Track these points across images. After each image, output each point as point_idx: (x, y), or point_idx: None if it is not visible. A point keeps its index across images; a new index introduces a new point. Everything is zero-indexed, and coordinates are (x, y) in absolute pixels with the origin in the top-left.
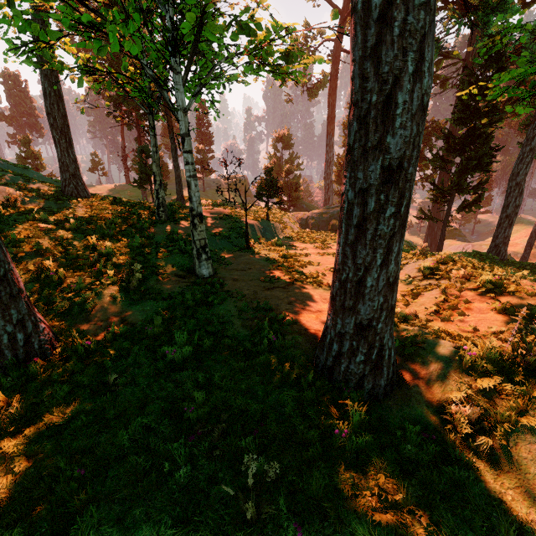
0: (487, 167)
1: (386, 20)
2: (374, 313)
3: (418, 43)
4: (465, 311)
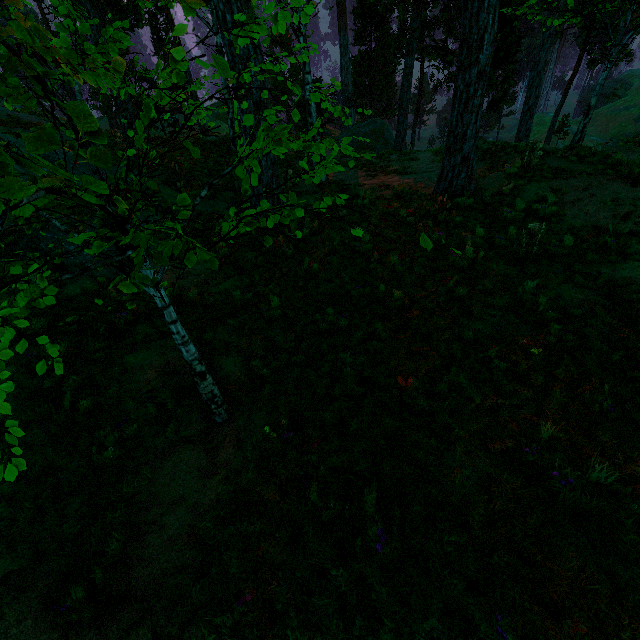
0: (512, 58)
1: (482, 1)
2: (470, 149)
3: (493, 11)
4: (503, 166)
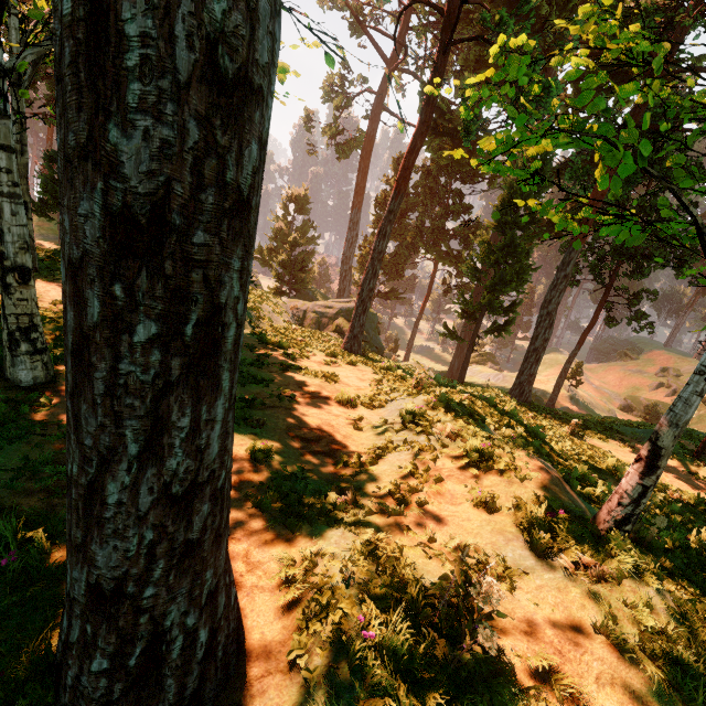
0: (521, 287)
1: None
2: (129, 566)
3: None
4: (431, 498)
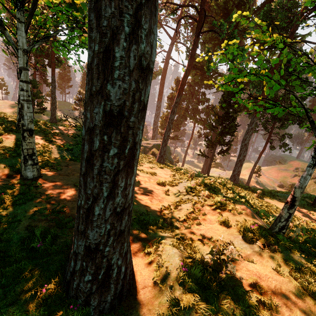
0: (233, 133)
1: None
2: (101, 238)
3: (134, 9)
4: (201, 221)
